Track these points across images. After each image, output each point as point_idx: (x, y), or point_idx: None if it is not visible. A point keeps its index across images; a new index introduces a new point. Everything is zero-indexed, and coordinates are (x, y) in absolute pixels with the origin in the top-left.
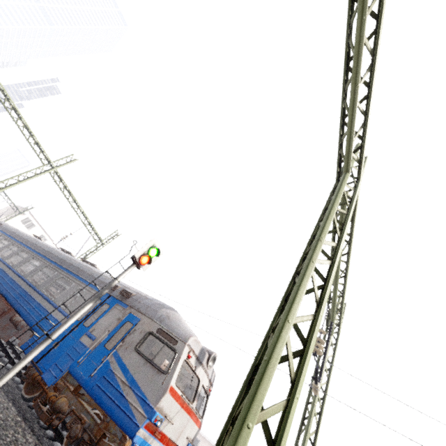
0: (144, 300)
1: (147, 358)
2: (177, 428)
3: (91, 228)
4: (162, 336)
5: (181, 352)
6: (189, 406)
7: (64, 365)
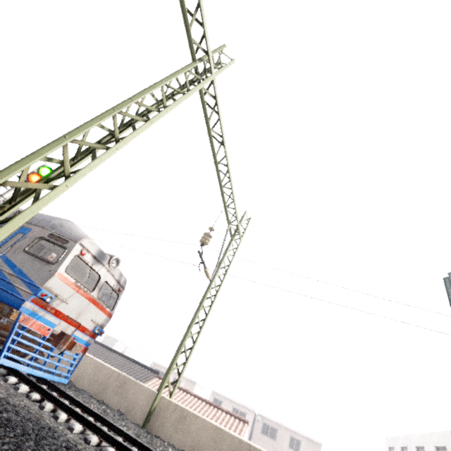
0: (39, 216)
1: (36, 255)
2: (75, 309)
3: None
4: (53, 239)
5: (71, 248)
6: (87, 293)
7: None
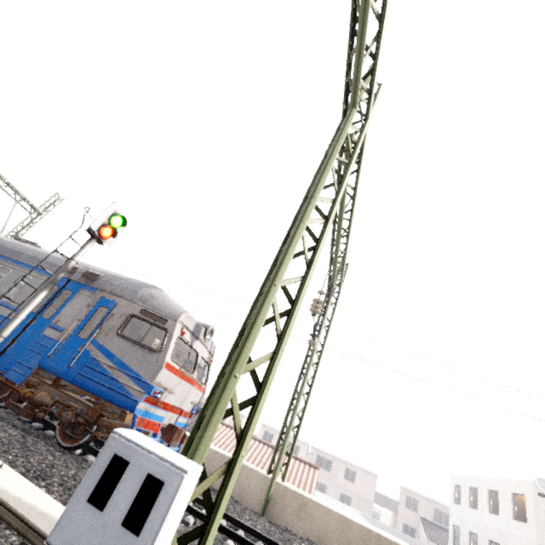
0: (117, 280)
1: (134, 341)
2: (180, 397)
3: (13, 192)
4: (148, 317)
5: (173, 330)
6: (189, 377)
7: (31, 362)
